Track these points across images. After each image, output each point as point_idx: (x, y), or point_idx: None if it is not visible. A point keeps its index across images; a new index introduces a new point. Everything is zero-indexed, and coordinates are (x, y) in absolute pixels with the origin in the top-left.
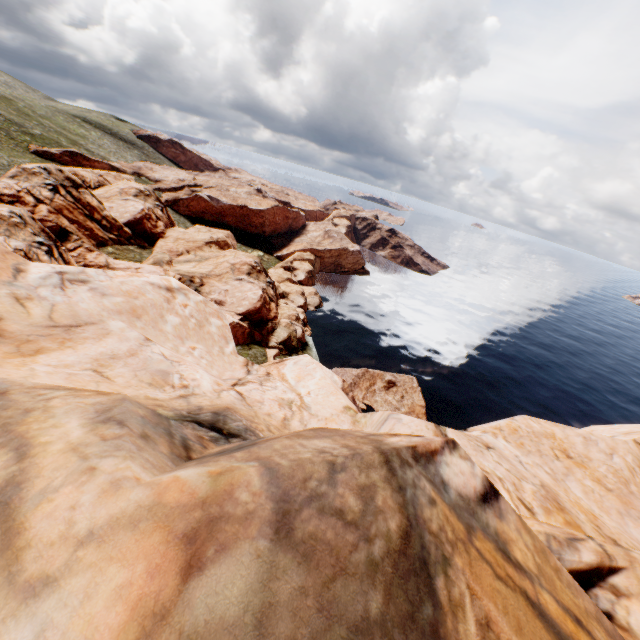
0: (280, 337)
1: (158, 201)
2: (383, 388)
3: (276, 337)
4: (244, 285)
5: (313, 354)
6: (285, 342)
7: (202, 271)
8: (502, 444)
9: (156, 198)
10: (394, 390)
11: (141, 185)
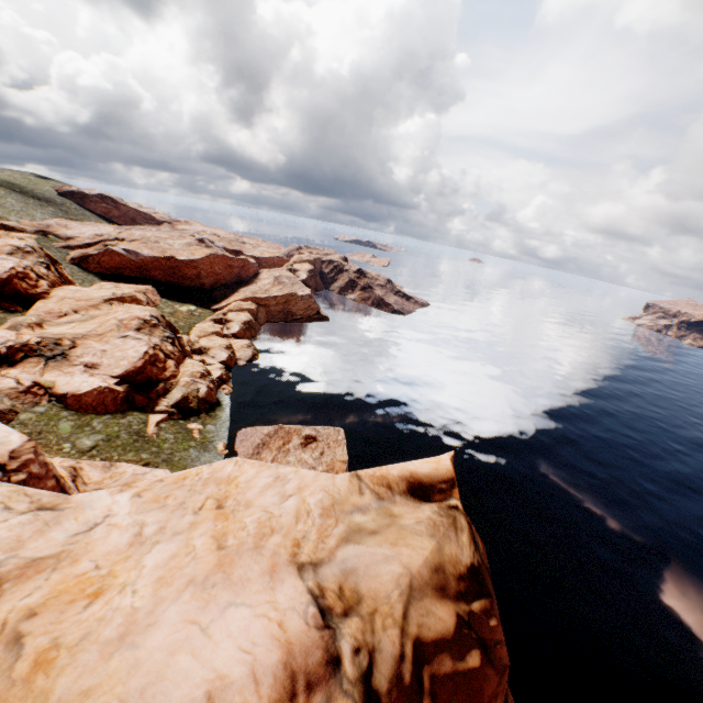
0: (173, 399)
1: (48, 258)
2: (300, 445)
3: (168, 399)
4: (127, 342)
5: (224, 415)
6: (179, 404)
7: (80, 331)
8: (112, 501)
9: (45, 255)
10: (313, 446)
11: (24, 242)
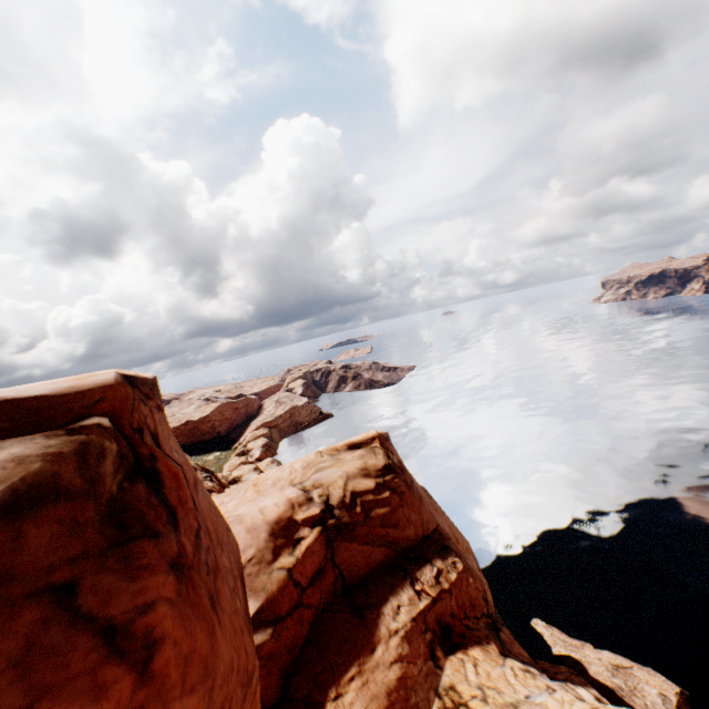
0: None
1: None
2: None
3: None
4: None
5: None
6: None
7: None
8: None
9: None
10: None
11: None
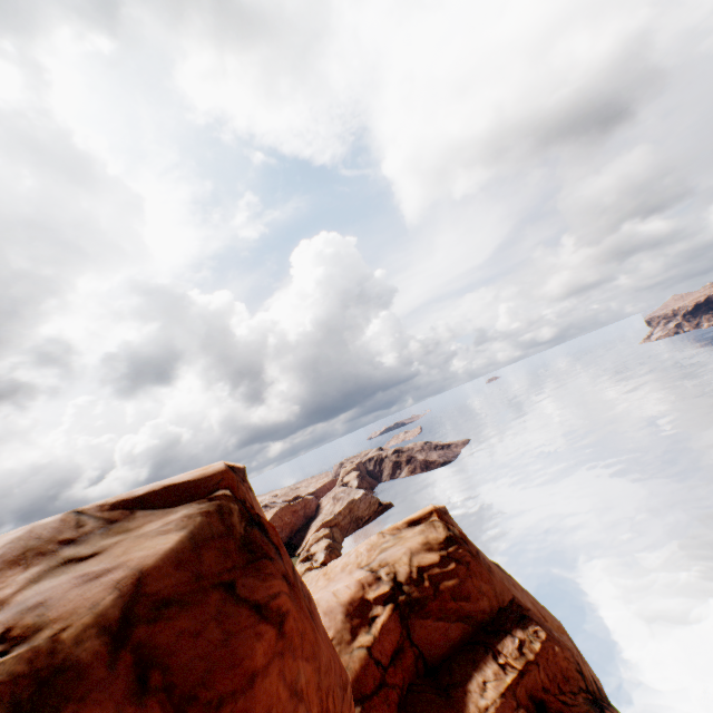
0: None
1: None
2: None
3: None
4: None
5: None
6: None
7: None
8: None
9: None
10: None
11: None
